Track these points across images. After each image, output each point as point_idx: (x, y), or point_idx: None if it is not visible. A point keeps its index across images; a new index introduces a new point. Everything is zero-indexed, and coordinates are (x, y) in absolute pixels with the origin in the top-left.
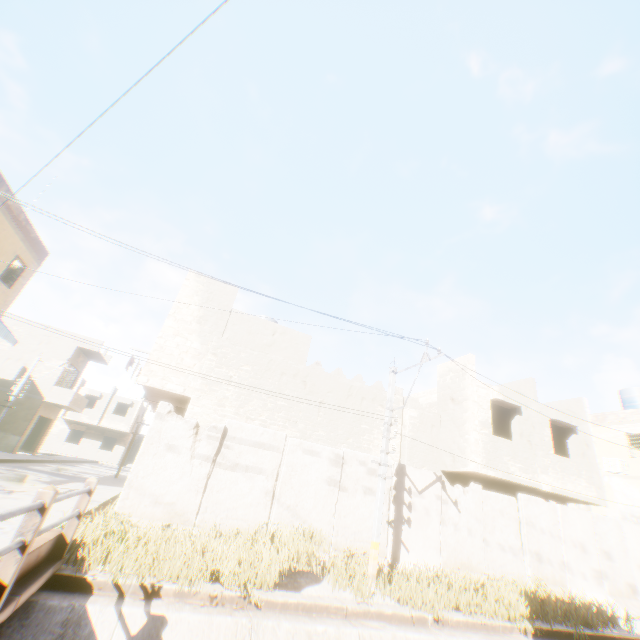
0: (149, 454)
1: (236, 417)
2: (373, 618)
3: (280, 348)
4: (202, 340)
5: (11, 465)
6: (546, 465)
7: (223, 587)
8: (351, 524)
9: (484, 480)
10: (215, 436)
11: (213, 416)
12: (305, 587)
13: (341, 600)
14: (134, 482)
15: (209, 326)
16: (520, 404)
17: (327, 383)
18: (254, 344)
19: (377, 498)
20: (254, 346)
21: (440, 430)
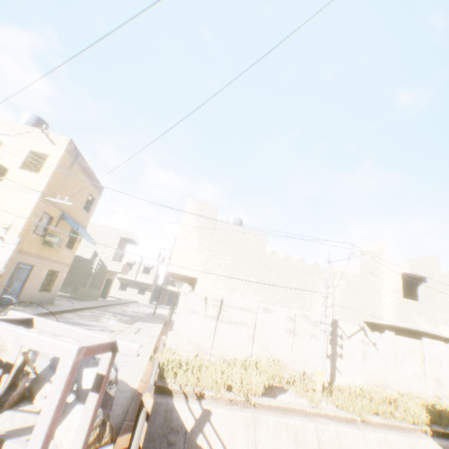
0: (182, 315)
1: (225, 289)
2: (322, 417)
3: (248, 243)
4: (200, 242)
5: (100, 309)
6: (445, 319)
7: (235, 394)
8: (302, 356)
9: (395, 327)
10: (217, 304)
11: (212, 289)
12: (279, 395)
13: (301, 405)
14: (176, 331)
15: (203, 233)
16: (425, 275)
17: (280, 265)
18: (232, 242)
19: (320, 344)
20: (232, 243)
21: (361, 293)
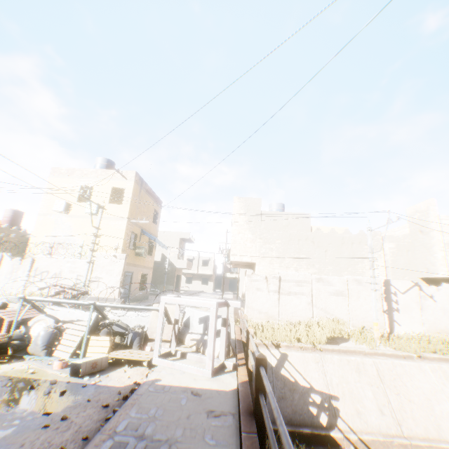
0: (250, 293)
1: (280, 268)
2: (380, 356)
3: (293, 225)
4: (252, 232)
5: None
6: None
7: (303, 344)
8: (359, 314)
9: None
10: (276, 281)
11: (269, 269)
12: (340, 344)
13: (361, 348)
14: (248, 305)
15: (253, 224)
16: None
17: (327, 239)
18: (278, 227)
19: (372, 301)
20: (279, 228)
21: (413, 252)
